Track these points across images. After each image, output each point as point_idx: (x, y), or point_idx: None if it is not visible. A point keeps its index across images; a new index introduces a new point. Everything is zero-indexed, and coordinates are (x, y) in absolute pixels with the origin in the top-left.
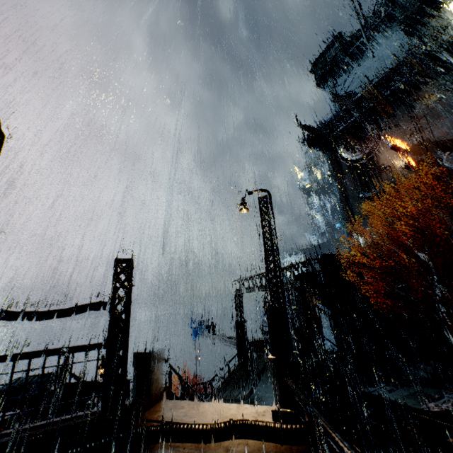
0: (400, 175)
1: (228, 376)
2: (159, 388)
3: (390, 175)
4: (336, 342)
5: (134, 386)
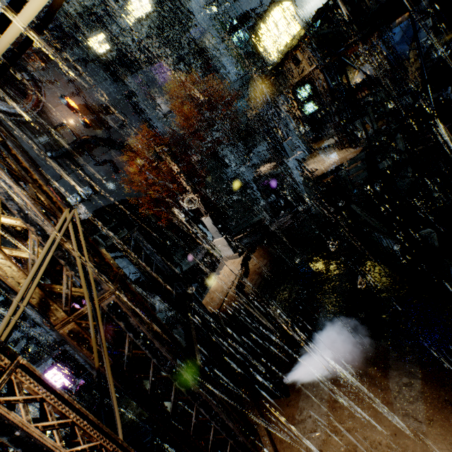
0: (79, 132)
1: None
2: None
3: (71, 132)
4: None
5: None
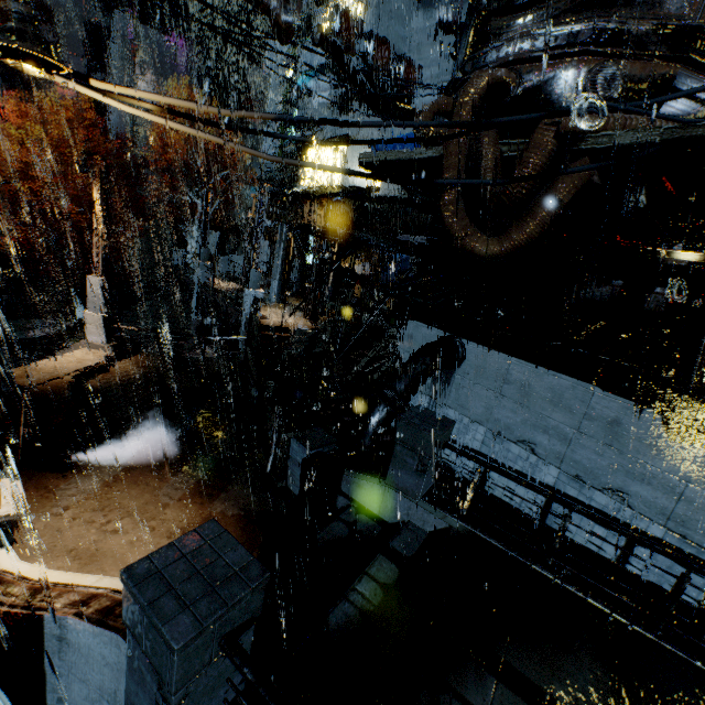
0: None
1: None
2: None
3: None
4: None
5: None
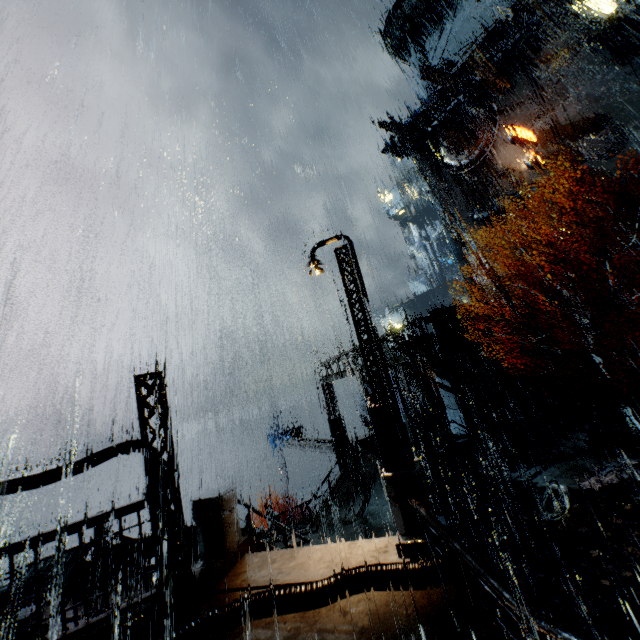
0: (526, 179)
1: (330, 494)
2: (237, 541)
3: (513, 181)
4: (465, 422)
5: (201, 546)
